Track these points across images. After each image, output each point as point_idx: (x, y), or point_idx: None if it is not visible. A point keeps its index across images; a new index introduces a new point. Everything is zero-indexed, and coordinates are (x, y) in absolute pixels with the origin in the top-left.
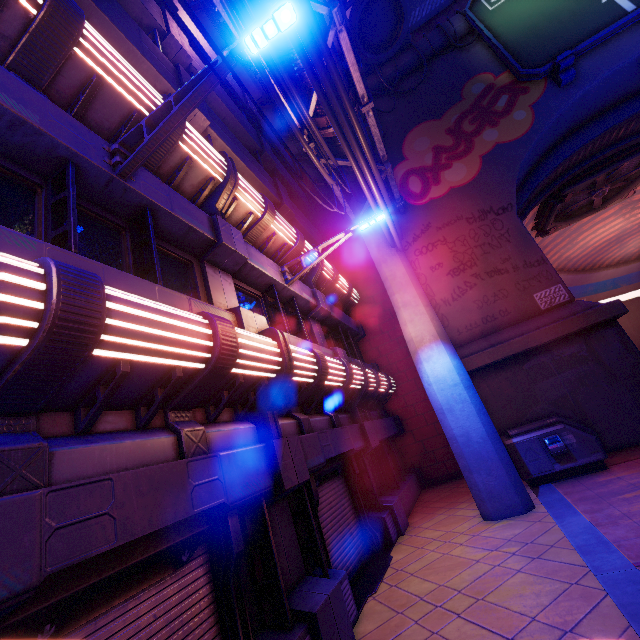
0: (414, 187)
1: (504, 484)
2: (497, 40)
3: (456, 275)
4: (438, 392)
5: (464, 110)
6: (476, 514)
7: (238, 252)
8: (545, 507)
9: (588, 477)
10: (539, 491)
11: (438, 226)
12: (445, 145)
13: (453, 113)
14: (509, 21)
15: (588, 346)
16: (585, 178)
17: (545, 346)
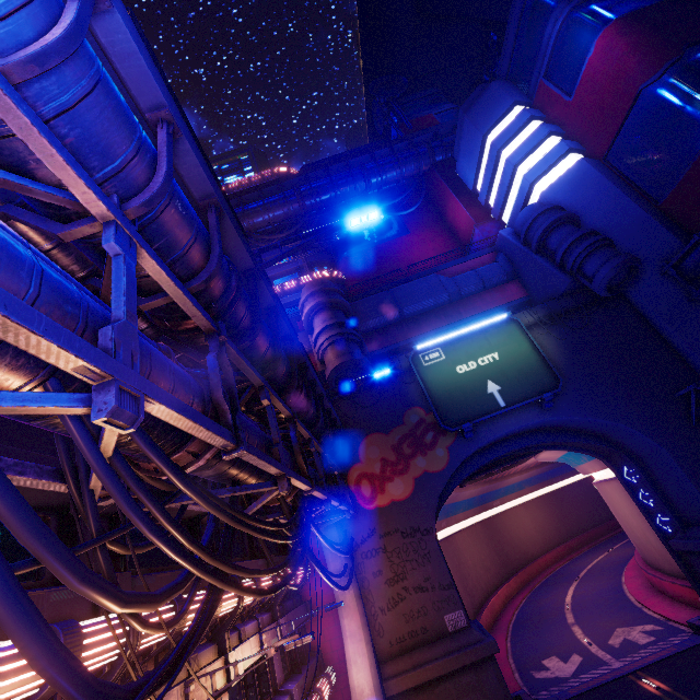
0: (365, 490)
1: None
2: (428, 392)
3: (392, 585)
4: None
5: (405, 433)
6: None
7: (239, 680)
8: None
9: None
10: None
11: (381, 533)
12: (390, 459)
13: (397, 433)
14: (435, 380)
15: (477, 676)
16: (485, 470)
17: (450, 672)
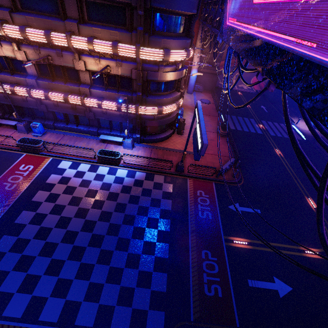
0: None
1: (191, 91)
2: None
3: (208, 49)
4: (192, 77)
5: None
6: (186, 92)
7: None
8: (193, 94)
9: (199, 93)
10: (193, 92)
11: None
12: None
13: None
14: None
15: (213, 76)
16: None
17: (209, 73)
